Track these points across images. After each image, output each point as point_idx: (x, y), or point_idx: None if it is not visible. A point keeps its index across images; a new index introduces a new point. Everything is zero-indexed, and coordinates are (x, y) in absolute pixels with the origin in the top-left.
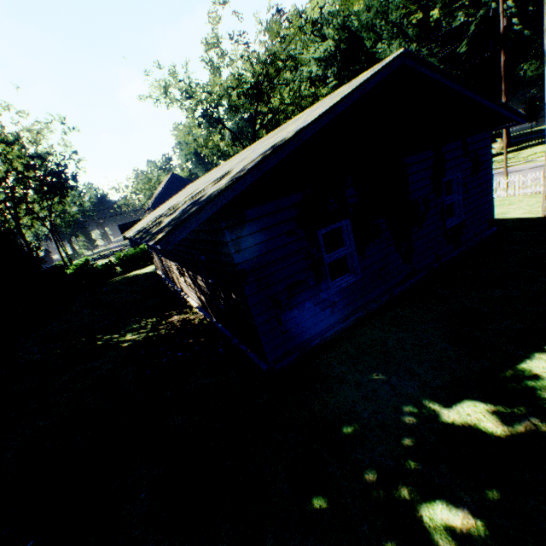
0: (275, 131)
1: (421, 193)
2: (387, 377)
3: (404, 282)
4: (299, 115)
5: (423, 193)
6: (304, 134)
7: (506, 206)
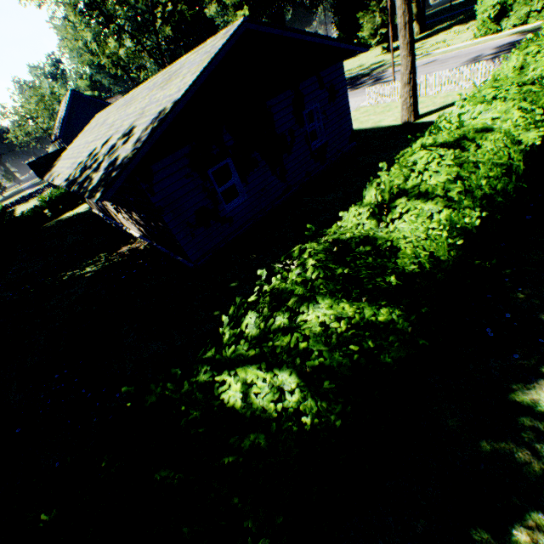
0: (168, 71)
1: (287, 126)
2: (258, 256)
3: (283, 196)
4: (185, 57)
5: (288, 126)
6: (178, 107)
7: (385, 113)
